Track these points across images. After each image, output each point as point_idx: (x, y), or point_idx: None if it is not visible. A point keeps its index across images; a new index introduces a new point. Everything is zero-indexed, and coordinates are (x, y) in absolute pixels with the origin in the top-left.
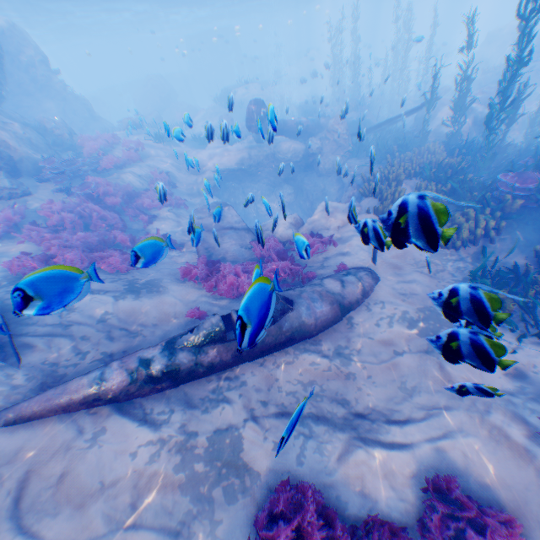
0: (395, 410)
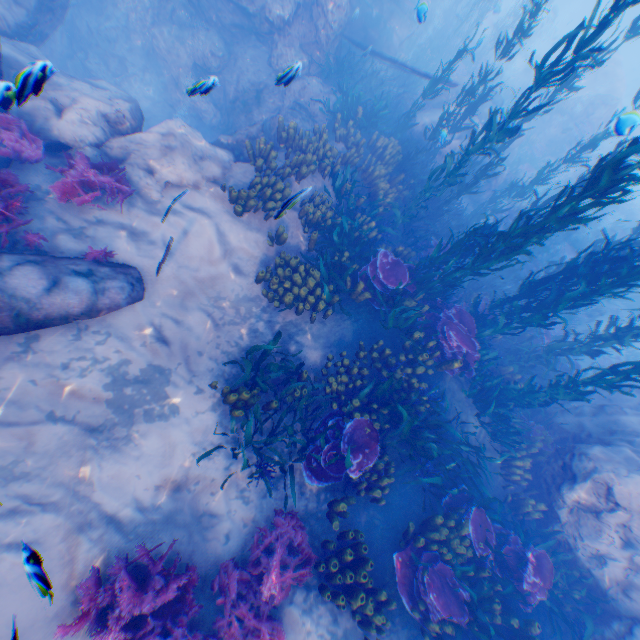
0: None
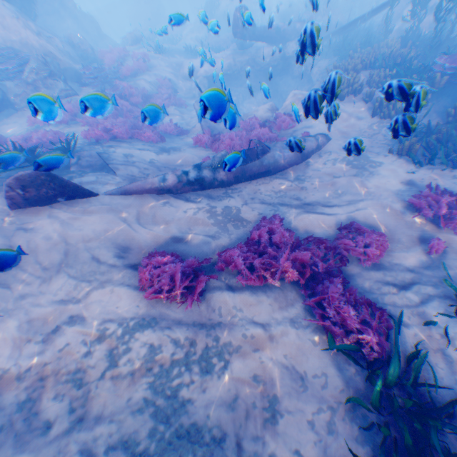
0: (329, 202)
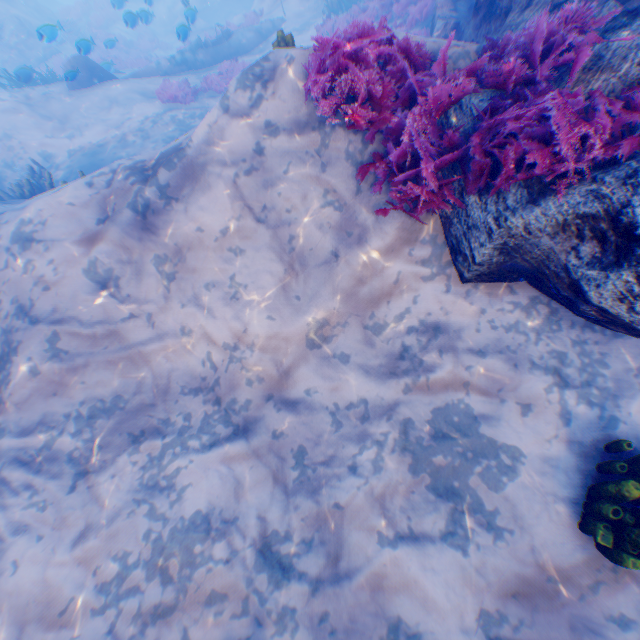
0: None
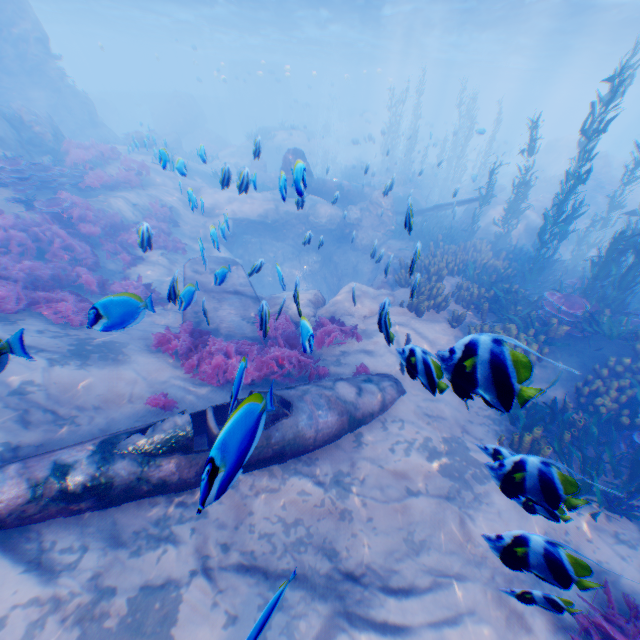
0: (397, 575)
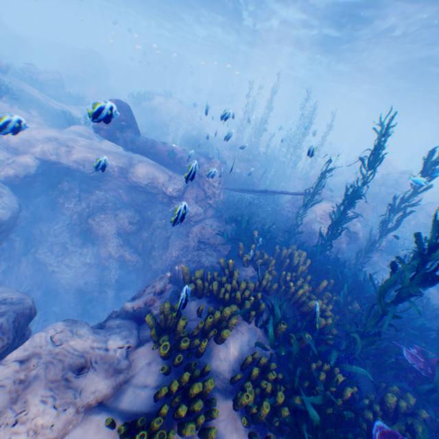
0: None
